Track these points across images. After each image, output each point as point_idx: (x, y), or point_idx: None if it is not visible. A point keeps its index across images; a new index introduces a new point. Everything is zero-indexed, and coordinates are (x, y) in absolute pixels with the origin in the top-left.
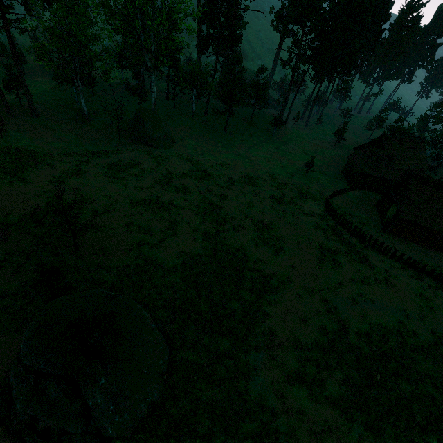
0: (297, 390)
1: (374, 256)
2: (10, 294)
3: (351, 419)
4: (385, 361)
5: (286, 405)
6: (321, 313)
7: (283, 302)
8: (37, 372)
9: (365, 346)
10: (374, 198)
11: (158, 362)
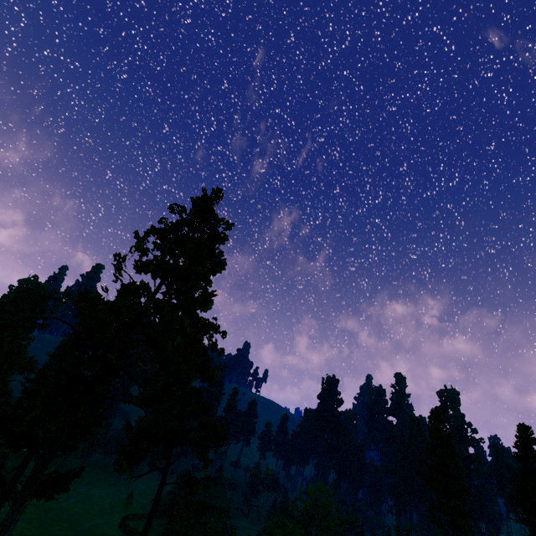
0: None
1: None
2: None
3: None
4: None
5: None
6: None
7: None
8: None
9: None
10: None
11: None
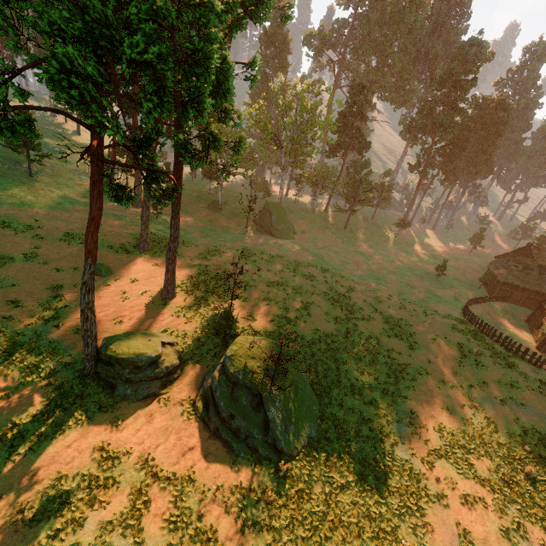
0: (443, 464)
1: (524, 366)
2: (187, 336)
3: (504, 499)
4: (542, 464)
5: (434, 472)
6: (465, 406)
7: (422, 390)
8: (234, 383)
9: (518, 446)
10: (524, 313)
11: (312, 407)
